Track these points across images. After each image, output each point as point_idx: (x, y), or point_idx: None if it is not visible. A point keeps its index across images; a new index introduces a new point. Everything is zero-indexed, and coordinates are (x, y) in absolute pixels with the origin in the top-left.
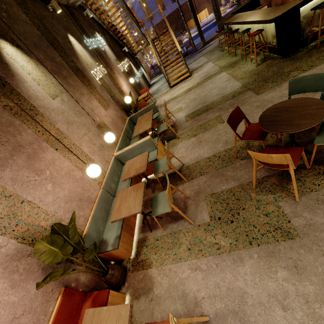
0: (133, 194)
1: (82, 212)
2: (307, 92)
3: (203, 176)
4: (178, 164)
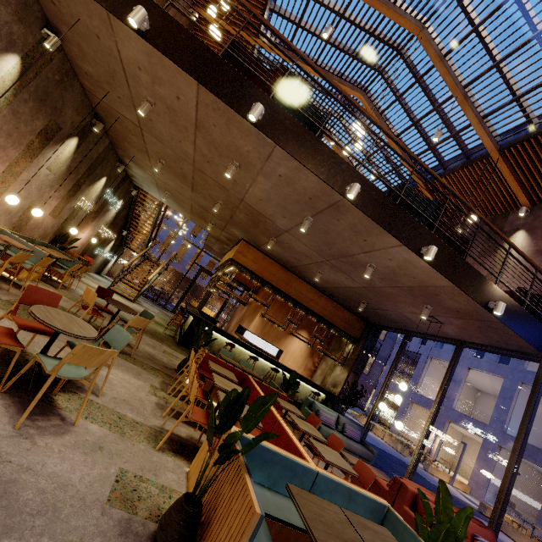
0: None
1: None
2: (152, 345)
3: None
4: None
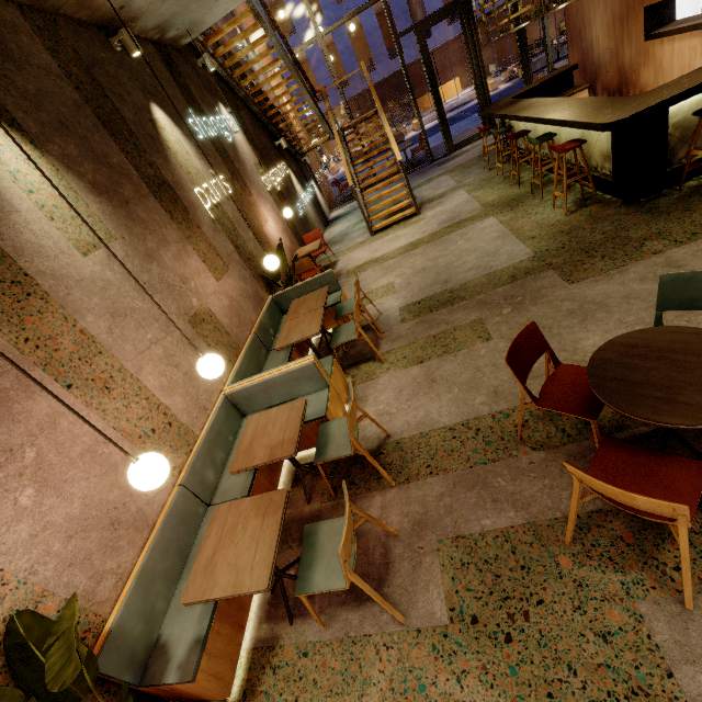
0: (254, 523)
1: (112, 560)
2: None
3: (436, 478)
4: (377, 431)
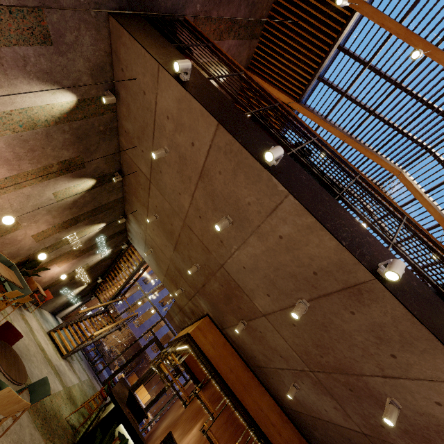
0: None
1: None
2: None
3: None
4: None
